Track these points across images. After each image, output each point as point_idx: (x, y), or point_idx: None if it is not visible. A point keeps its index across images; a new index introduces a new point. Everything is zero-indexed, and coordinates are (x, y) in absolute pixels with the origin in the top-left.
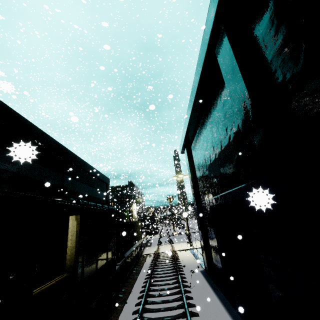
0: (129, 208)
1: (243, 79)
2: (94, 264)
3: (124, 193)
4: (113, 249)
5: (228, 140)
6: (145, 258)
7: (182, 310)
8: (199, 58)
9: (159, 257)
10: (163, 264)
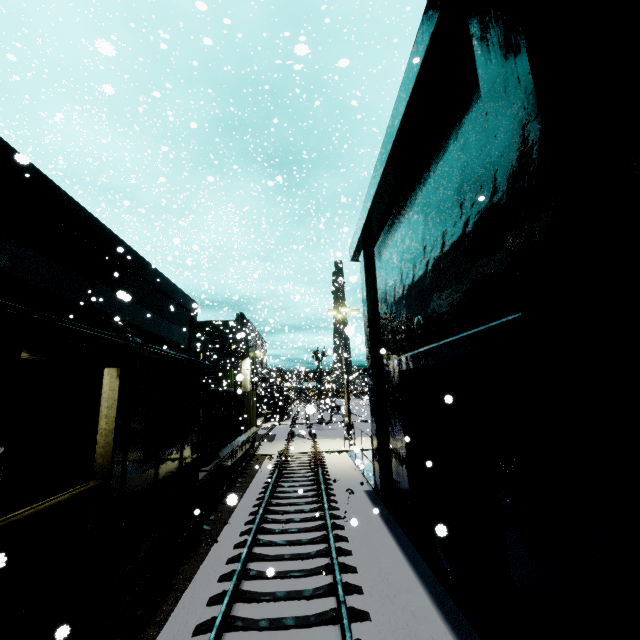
0: (235, 367)
1: (530, 65)
2: (151, 467)
3: (228, 337)
4: (195, 441)
5: (461, 229)
6: (261, 462)
7: (326, 561)
8: (424, 21)
9: (287, 461)
10: (294, 474)
